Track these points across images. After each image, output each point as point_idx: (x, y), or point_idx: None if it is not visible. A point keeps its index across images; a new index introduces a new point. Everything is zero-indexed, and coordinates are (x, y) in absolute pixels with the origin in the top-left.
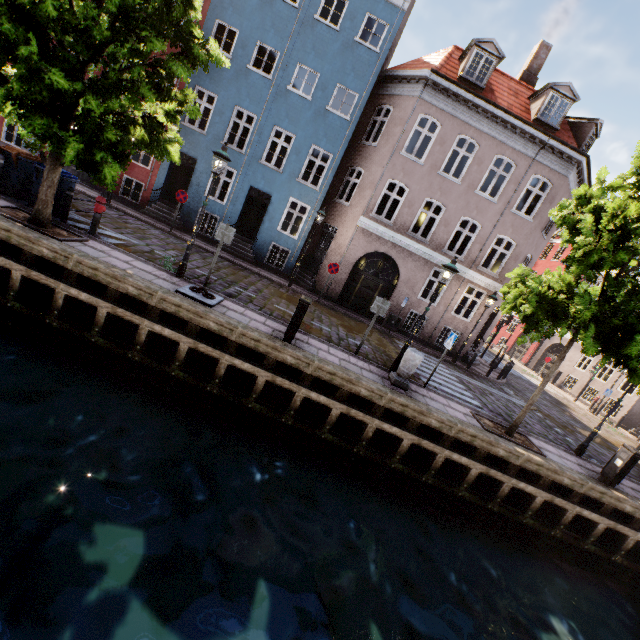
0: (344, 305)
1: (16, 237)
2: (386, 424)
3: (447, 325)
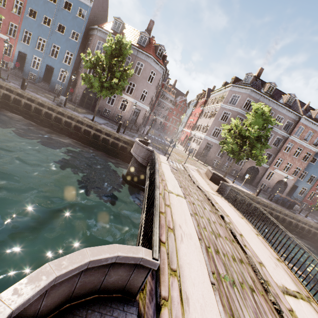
0: (82, 106)
1: None
2: (47, 110)
3: (117, 113)
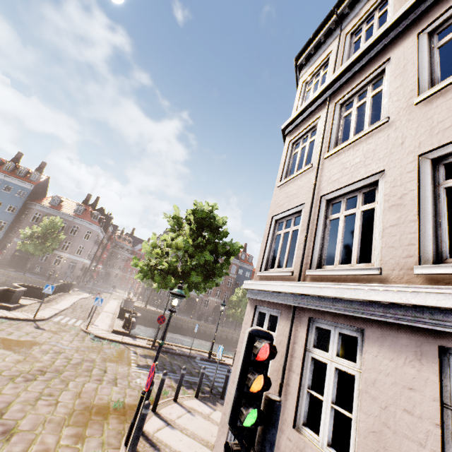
0: (10, 266)
1: None
2: None
3: (51, 268)
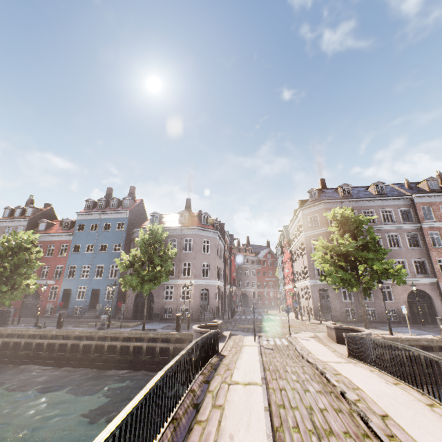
0: (137, 318)
1: None
2: (85, 341)
3: (181, 306)
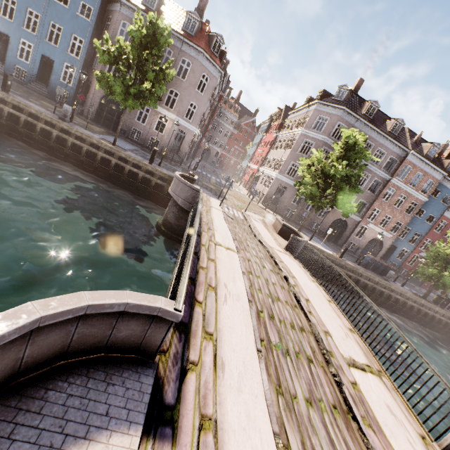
0: (99, 123)
1: None
2: (44, 125)
3: (152, 136)
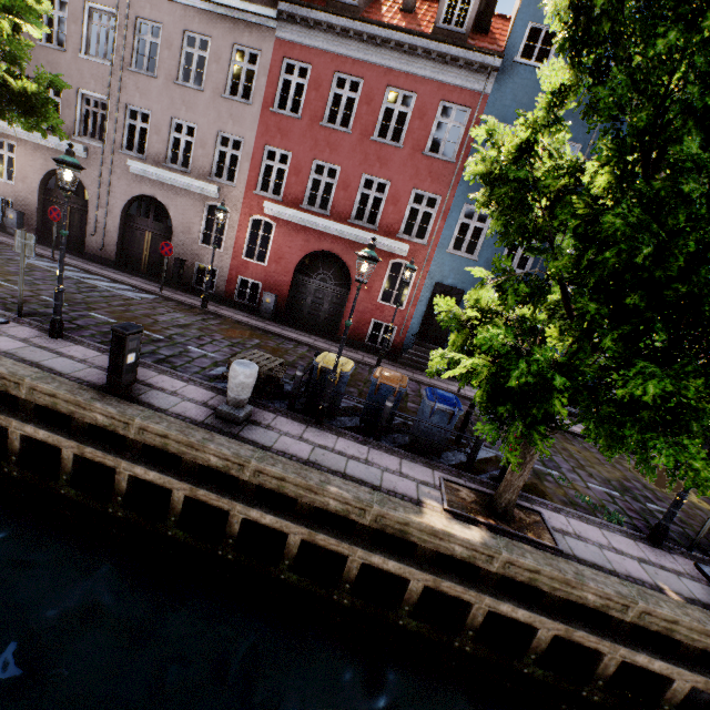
0: None
1: (544, 579)
2: None
3: None
